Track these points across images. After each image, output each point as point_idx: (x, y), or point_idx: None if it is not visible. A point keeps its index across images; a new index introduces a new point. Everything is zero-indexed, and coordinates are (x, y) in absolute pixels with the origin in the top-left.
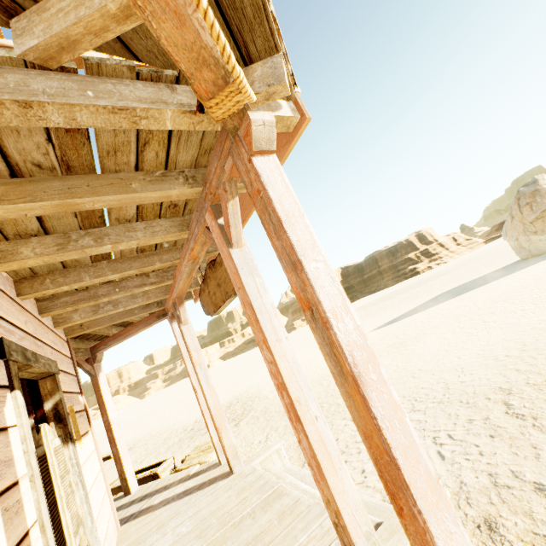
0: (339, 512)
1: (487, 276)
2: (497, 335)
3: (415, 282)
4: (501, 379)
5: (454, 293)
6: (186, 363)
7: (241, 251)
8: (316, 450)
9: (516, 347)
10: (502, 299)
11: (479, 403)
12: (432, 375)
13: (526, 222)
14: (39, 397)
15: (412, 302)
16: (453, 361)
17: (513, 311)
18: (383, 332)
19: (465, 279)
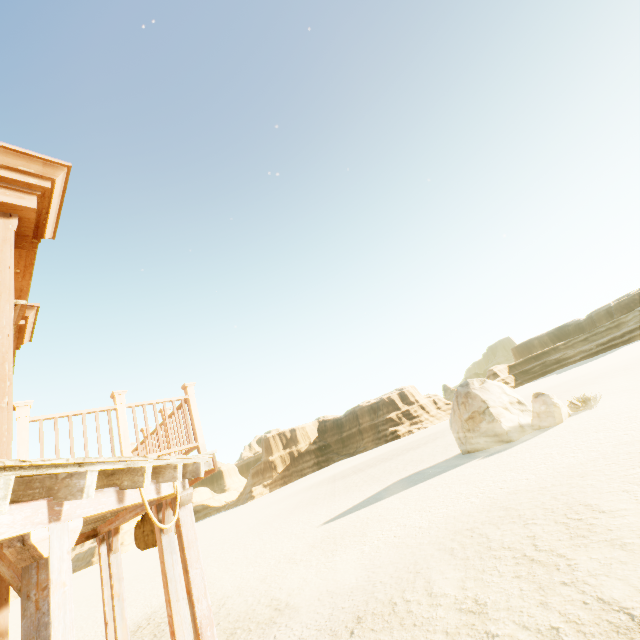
0: None
1: (433, 468)
2: (391, 556)
3: (391, 451)
4: (364, 606)
5: (403, 485)
6: (104, 591)
7: (168, 536)
8: None
9: (390, 572)
10: (420, 508)
11: (340, 630)
12: (330, 598)
13: (463, 419)
14: None
15: (372, 486)
16: (351, 582)
17: (415, 527)
18: (329, 529)
19: (421, 465)
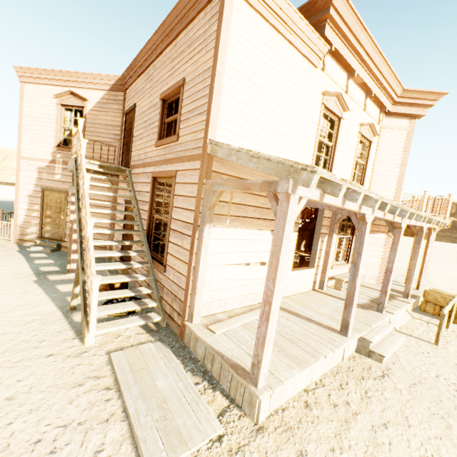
0: None
1: None
2: None
3: None
4: None
5: None
6: None
7: None
8: None
9: None
10: None
11: None
12: None
13: None
14: None
15: None
16: None
17: None
18: None
19: None
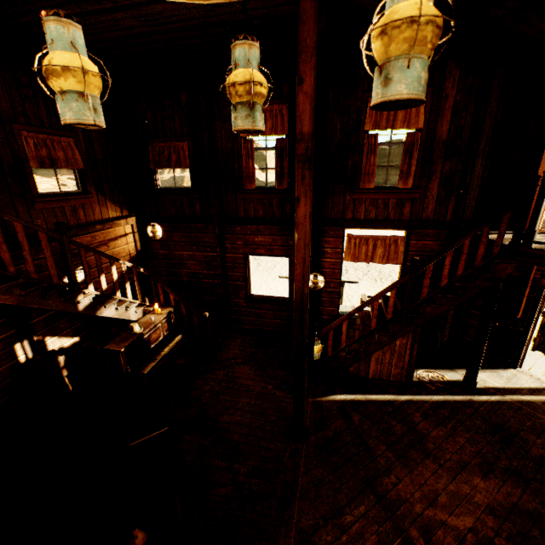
0: None
1: None
2: None
3: None
4: None
5: None
6: None
7: None
8: None
9: None
10: None
11: None
12: None
13: None
14: (544, 288)
15: None
16: None
17: None
18: None
19: None
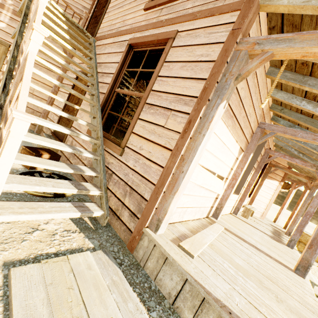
0: (278, 217)
1: None
2: None
3: None
4: None
5: None
6: None
7: (294, 190)
8: (281, 212)
9: None
10: None
11: None
12: None
13: None
14: None
15: (311, 232)
16: None
17: None
18: None
19: None
